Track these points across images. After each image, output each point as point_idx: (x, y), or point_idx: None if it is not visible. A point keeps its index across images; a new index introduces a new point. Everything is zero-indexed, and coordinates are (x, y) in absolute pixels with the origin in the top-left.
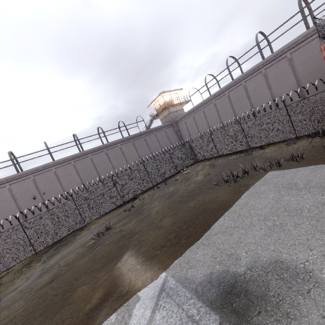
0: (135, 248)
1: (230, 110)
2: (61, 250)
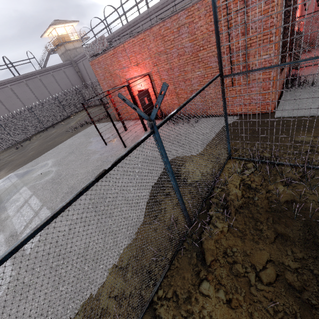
0: (8, 167)
1: None
2: None
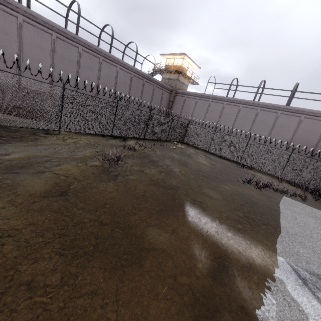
0: (196, 206)
1: (231, 121)
2: (15, 143)
